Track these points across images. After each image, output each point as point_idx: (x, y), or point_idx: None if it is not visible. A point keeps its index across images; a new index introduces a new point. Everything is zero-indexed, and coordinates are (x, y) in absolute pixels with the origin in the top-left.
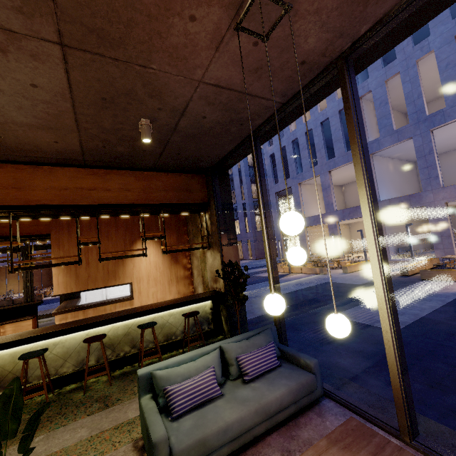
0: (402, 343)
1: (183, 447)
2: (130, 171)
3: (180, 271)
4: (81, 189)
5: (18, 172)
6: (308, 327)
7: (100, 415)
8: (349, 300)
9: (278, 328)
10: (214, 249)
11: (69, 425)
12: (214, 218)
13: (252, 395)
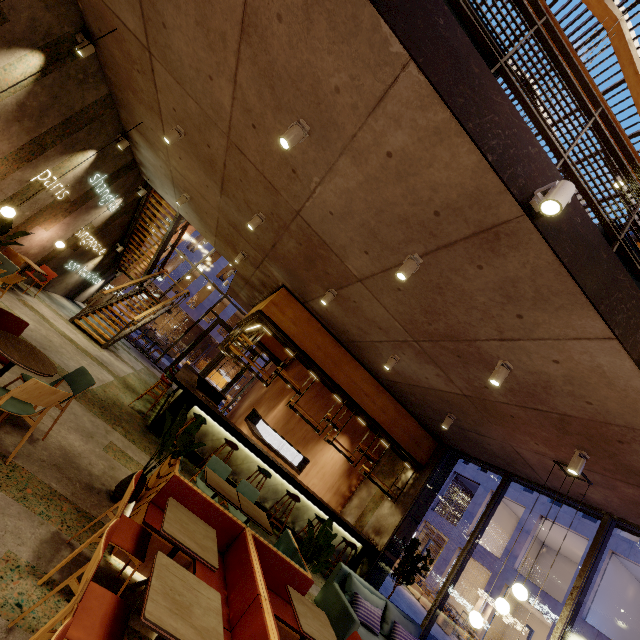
0: None
1: (363, 639)
2: (396, 401)
3: (345, 486)
4: (362, 390)
5: (344, 355)
6: None
7: None
8: None
9: (420, 634)
10: (398, 506)
11: None
12: (420, 485)
13: None
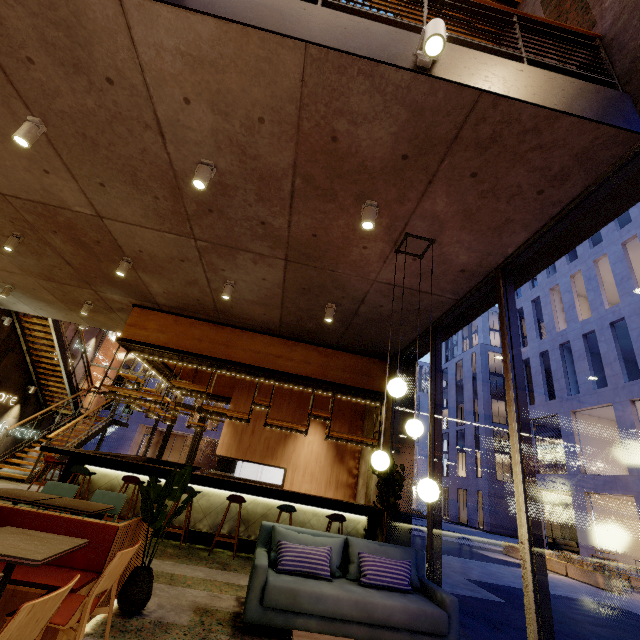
0: (547, 581)
1: (277, 584)
2: (315, 346)
3: (343, 474)
4: (270, 354)
5: (232, 333)
6: (519, 633)
7: (217, 571)
8: (637, 639)
9: (429, 560)
10: (383, 449)
11: (191, 566)
12: (390, 411)
13: (361, 592)
